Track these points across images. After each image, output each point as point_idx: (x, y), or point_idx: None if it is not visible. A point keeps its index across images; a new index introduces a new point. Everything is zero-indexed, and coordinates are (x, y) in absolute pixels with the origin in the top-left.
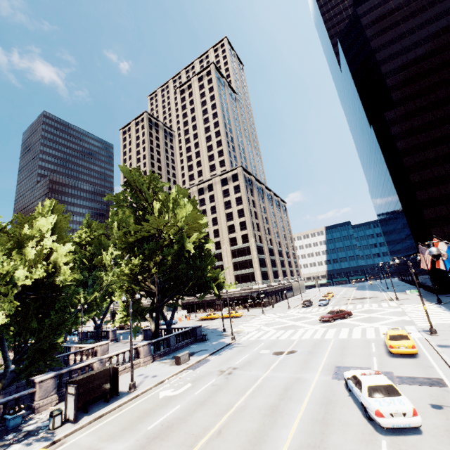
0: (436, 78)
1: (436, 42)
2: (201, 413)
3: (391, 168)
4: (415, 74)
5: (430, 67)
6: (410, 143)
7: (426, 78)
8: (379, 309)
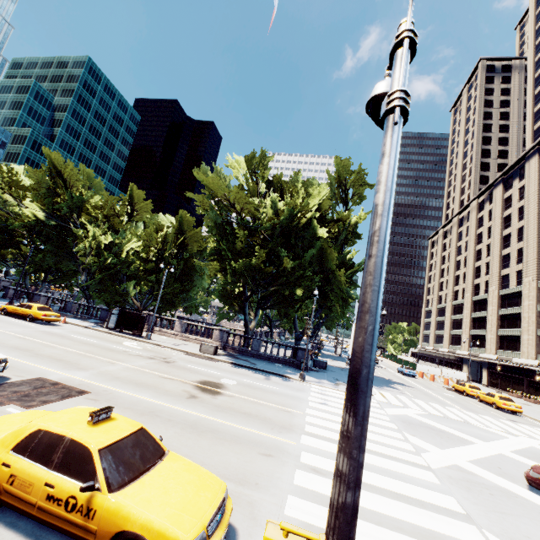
0: None
1: None
2: (67, 341)
3: None
4: None
5: None
6: None
7: None
8: None
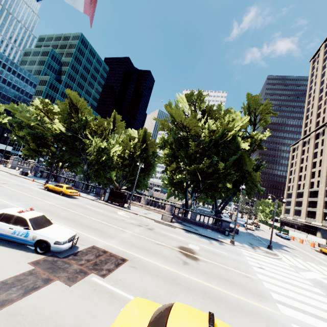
0: None
1: None
2: (89, 211)
3: None
4: None
5: None
6: None
7: None
8: None
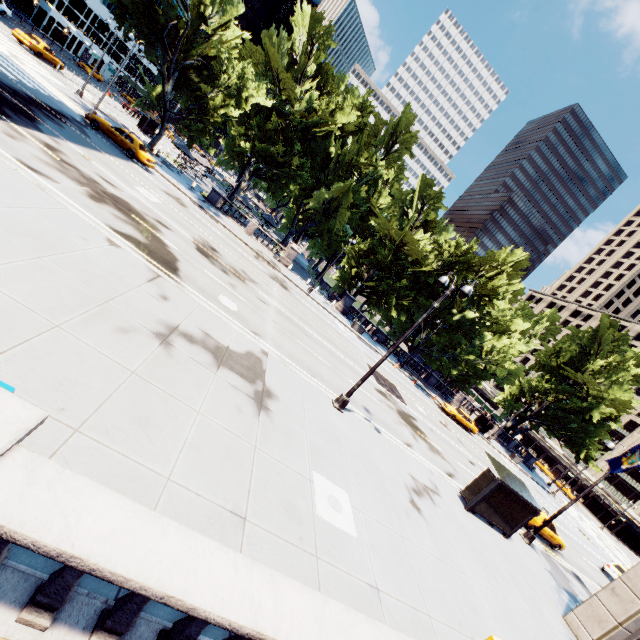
0: None
1: None
2: None
3: None
4: None
5: None
6: None
7: None
8: None
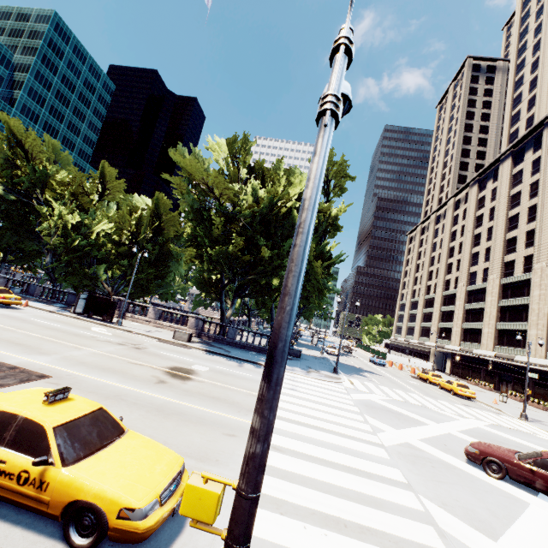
0: None
1: None
2: (29, 325)
3: None
4: None
5: None
6: None
7: None
8: None
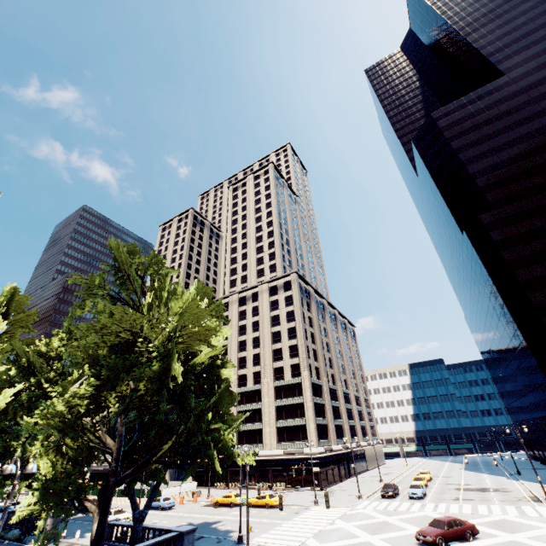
0: (541, 178)
1: (531, 143)
2: None
3: (499, 283)
4: (512, 174)
5: (530, 167)
6: (522, 252)
7: (527, 178)
8: (524, 521)
